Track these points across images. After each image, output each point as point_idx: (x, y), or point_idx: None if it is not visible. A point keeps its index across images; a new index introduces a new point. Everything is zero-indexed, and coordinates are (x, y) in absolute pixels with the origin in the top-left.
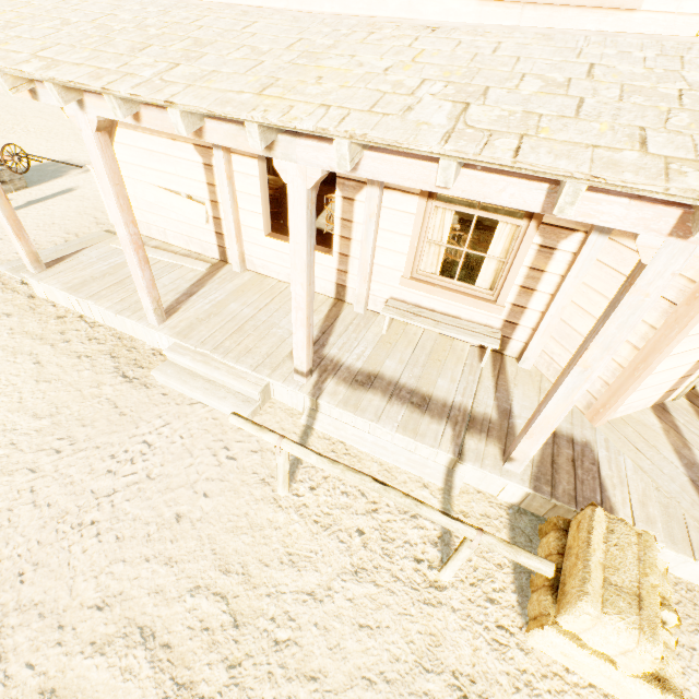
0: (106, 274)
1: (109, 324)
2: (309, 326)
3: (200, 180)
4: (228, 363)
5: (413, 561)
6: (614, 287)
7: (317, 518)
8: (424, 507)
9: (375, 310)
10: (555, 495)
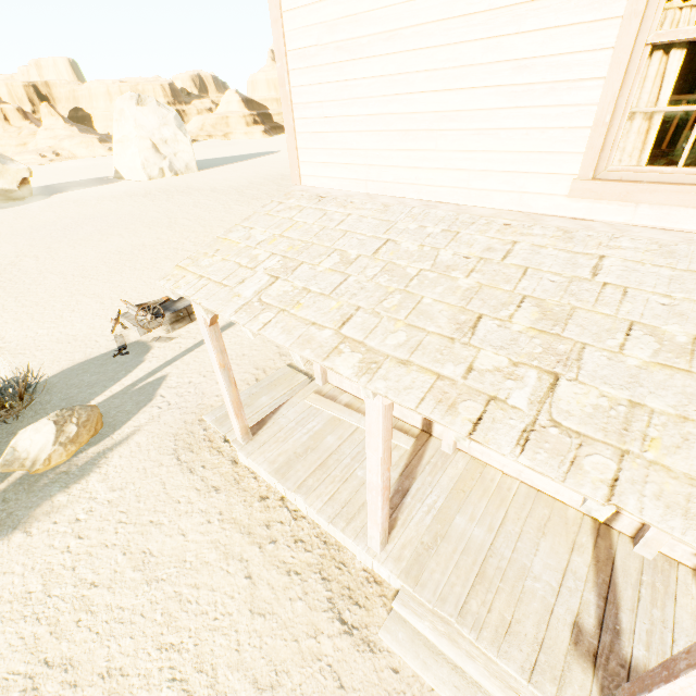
0: (308, 449)
1: (312, 518)
2: None
3: None
4: (486, 651)
5: None
6: None
7: None
8: None
9: (667, 554)
10: None
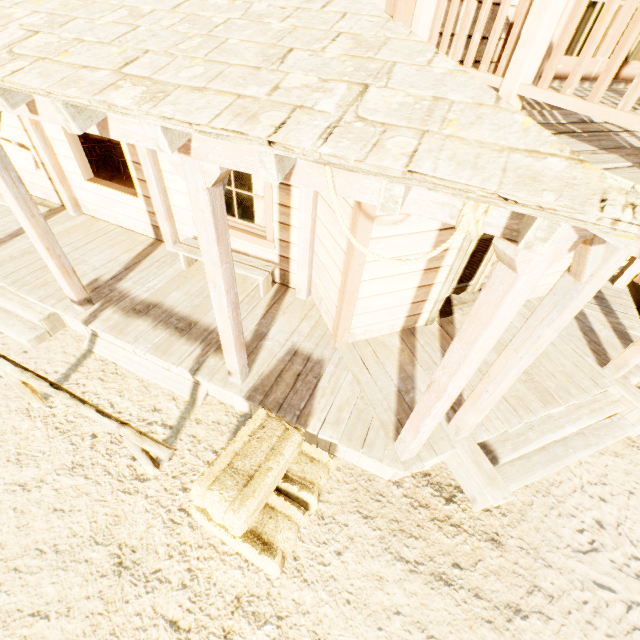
0: None
1: None
2: (58, 256)
3: (19, 127)
4: (21, 294)
5: (130, 459)
6: (329, 219)
7: (59, 425)
8: (83, 406)
9: None
10: (264, 402)
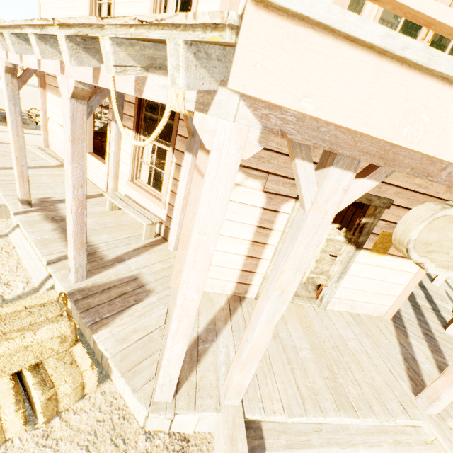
0: (4, 151)
1: None
2: (22, 165)
3: None
4: None
5: None
6: None
7: None
8: None
9: None
10: (78, 301)
